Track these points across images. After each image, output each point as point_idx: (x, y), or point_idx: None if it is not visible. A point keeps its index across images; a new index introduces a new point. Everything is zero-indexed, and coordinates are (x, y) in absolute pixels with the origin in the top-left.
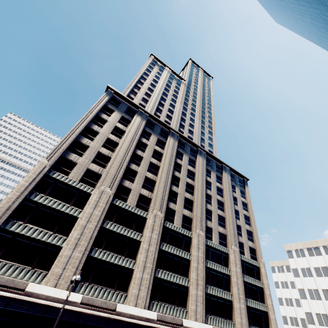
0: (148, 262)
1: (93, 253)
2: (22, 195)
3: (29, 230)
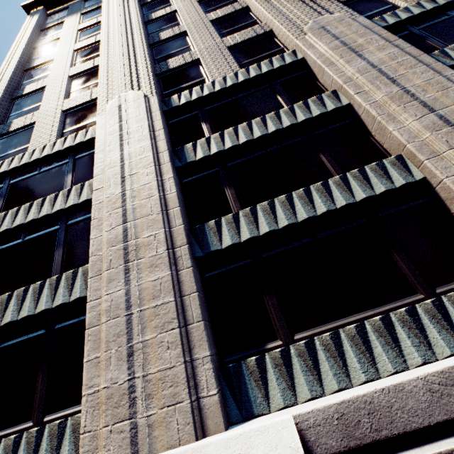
0: None
1: (209, 242)
2: None
3: None
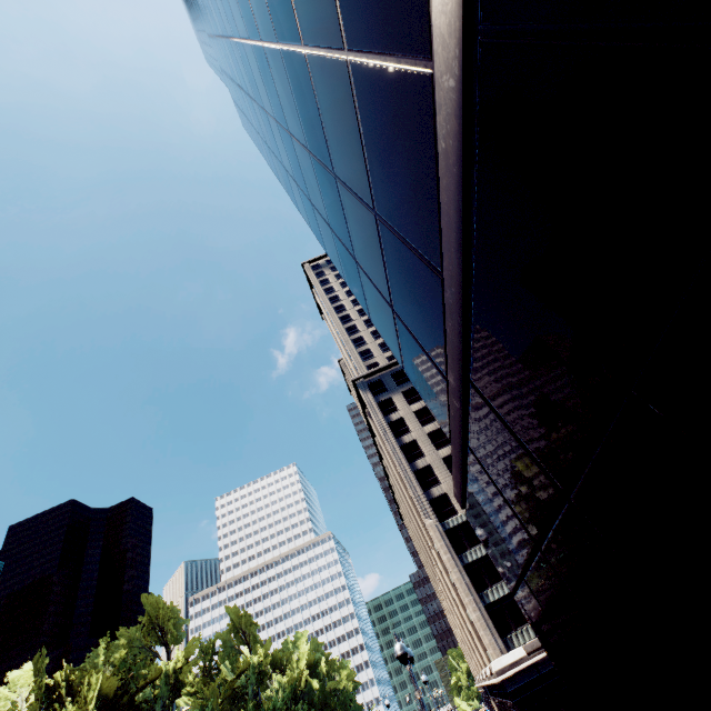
0: None
1: None
2: (459, 567)
3: (503, 589)
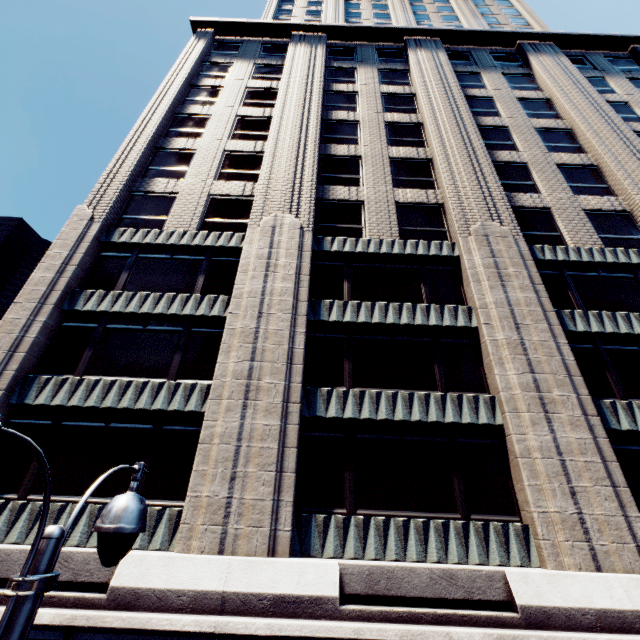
0: (547, 384)
1: (317, 407)
2: (45, 305)
3: (91, 392)
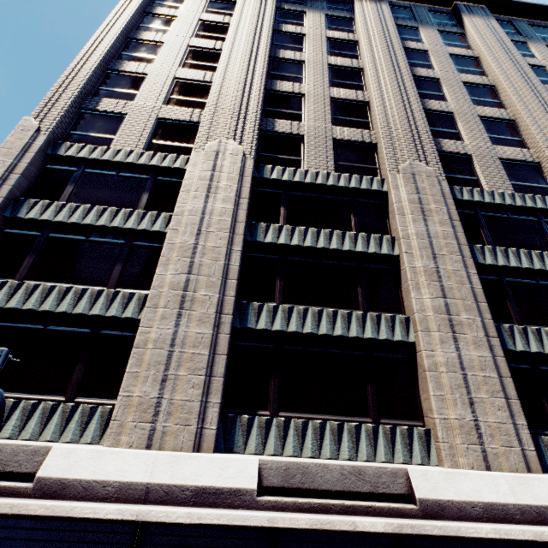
0: (456, 308)
1: (248, 319)
2: None
3: (30, 295)
